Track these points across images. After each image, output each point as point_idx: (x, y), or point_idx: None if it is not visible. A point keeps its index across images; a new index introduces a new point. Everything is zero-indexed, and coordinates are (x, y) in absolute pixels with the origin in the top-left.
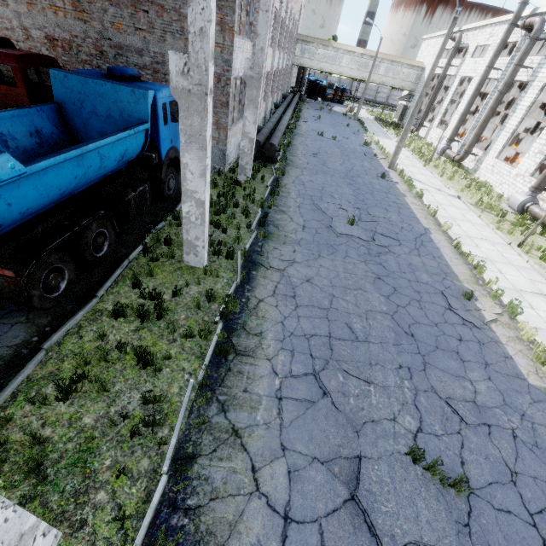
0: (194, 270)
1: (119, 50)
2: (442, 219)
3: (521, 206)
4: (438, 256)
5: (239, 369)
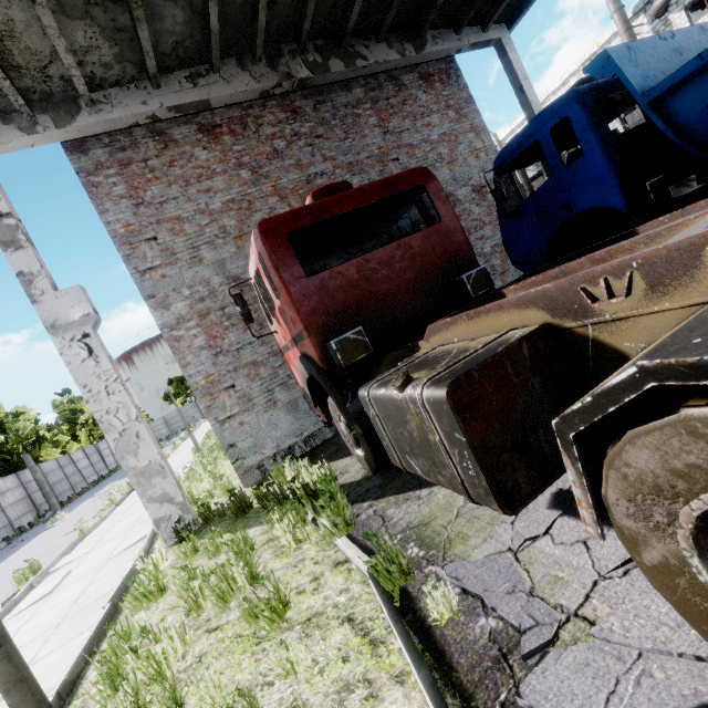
0: None
1: None
2: None
3: None
4: None
5: None
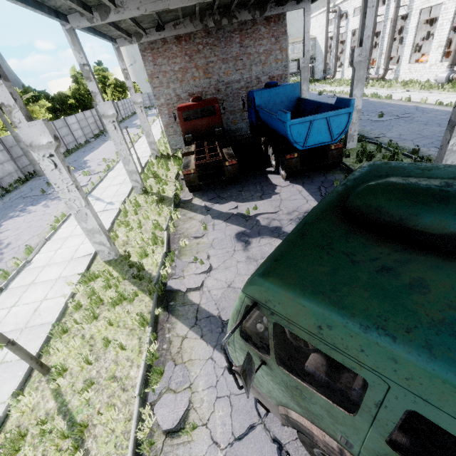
0: (354, 149)
1: (228, 85)
2: (416, 100)
3: (447, 79)
4: (437, 110)
5: (424, 155)
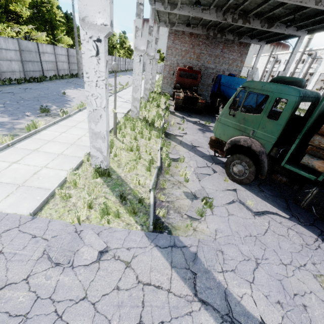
0: None
1: (206, 68)
2: None
3: None
4: None
5: None
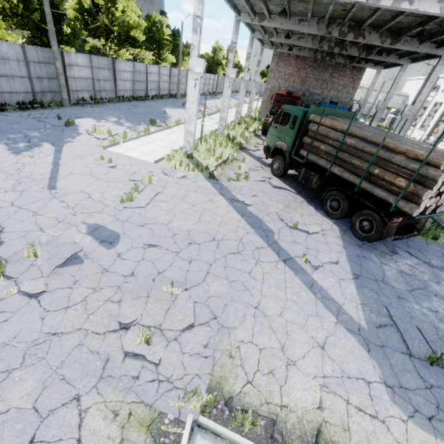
0: None
1: (311, 94)
2: None
3: None
4: None
5: None
